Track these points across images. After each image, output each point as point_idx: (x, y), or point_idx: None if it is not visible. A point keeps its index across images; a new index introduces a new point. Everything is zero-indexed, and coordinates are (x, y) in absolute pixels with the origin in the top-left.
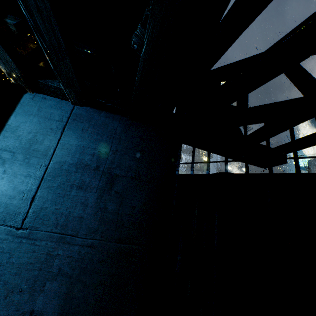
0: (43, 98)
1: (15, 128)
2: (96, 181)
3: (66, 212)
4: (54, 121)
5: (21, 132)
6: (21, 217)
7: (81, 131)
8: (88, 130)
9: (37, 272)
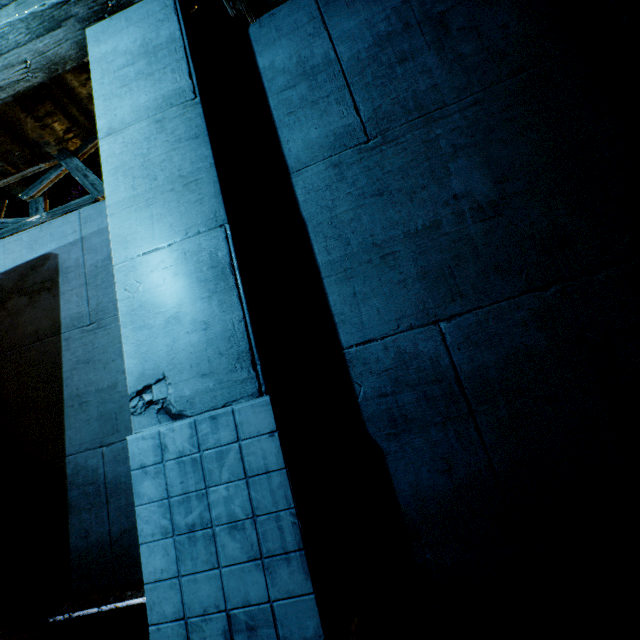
0: (270, 17)
1: (271, 67)
2: (418, 40)
3: (408, 94)
4: (305, 26)
5: (282, 65)
6: (360, 133)
7: (347, 8)
8: (355, 1)
9: (426, 164)
